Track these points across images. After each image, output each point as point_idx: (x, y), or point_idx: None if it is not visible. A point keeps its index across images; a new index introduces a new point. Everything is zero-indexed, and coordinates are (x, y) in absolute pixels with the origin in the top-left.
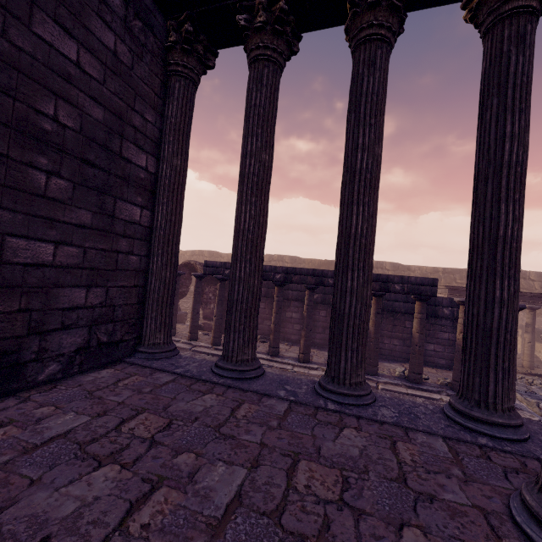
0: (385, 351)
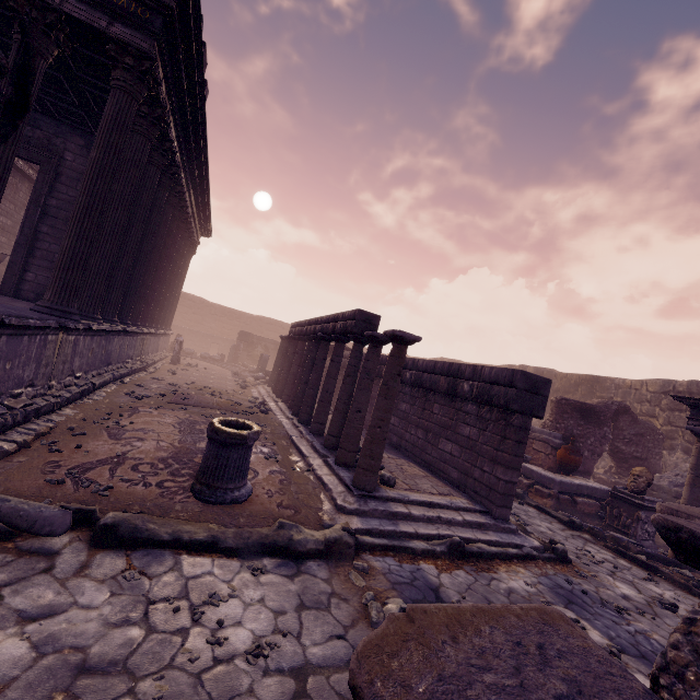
0: (409, 446)
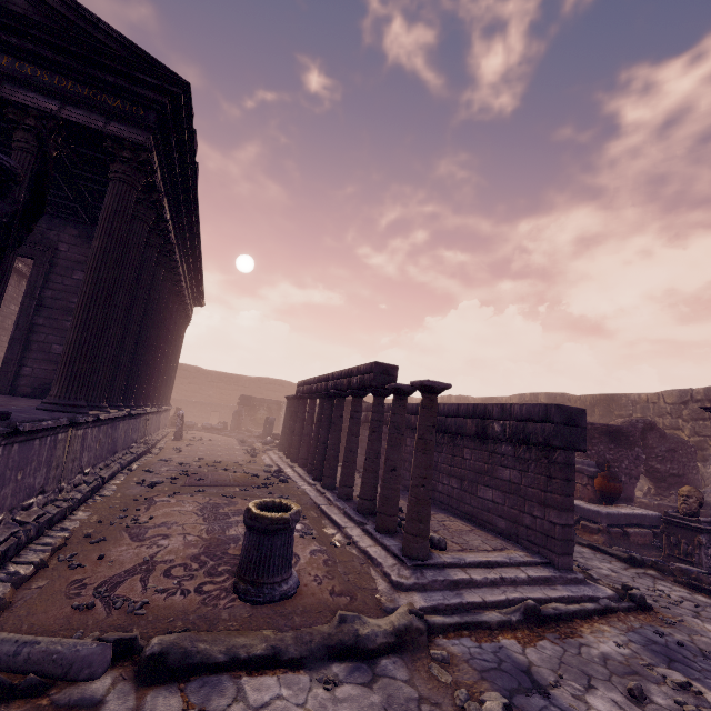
0: (444, 498)
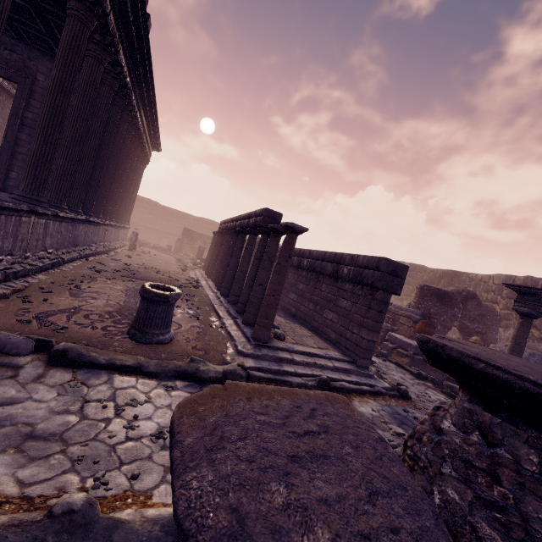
0: (303, 315)
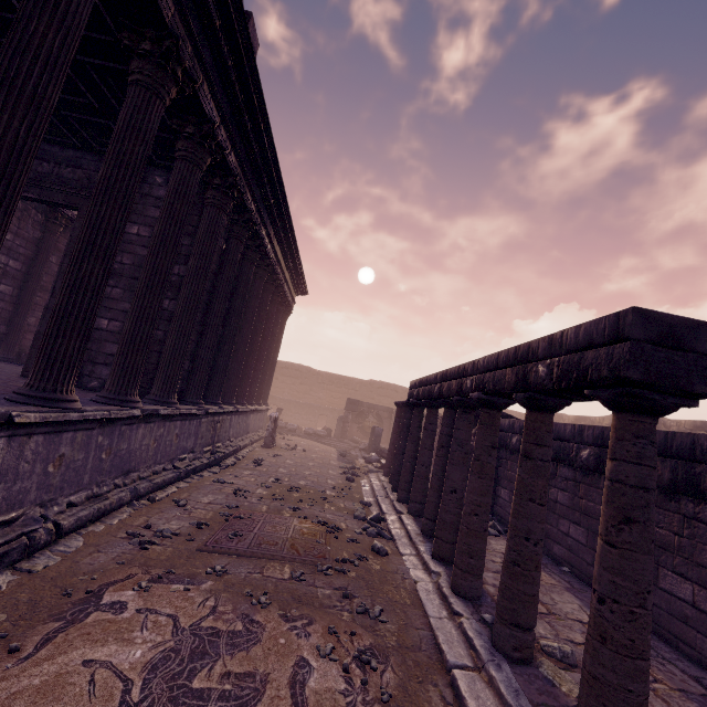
0: None
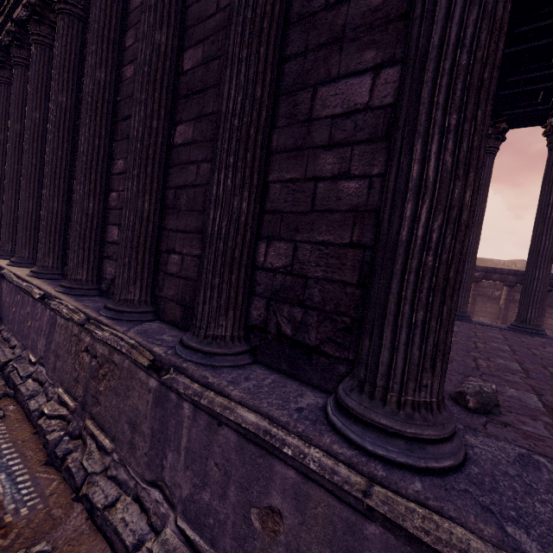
0: None
